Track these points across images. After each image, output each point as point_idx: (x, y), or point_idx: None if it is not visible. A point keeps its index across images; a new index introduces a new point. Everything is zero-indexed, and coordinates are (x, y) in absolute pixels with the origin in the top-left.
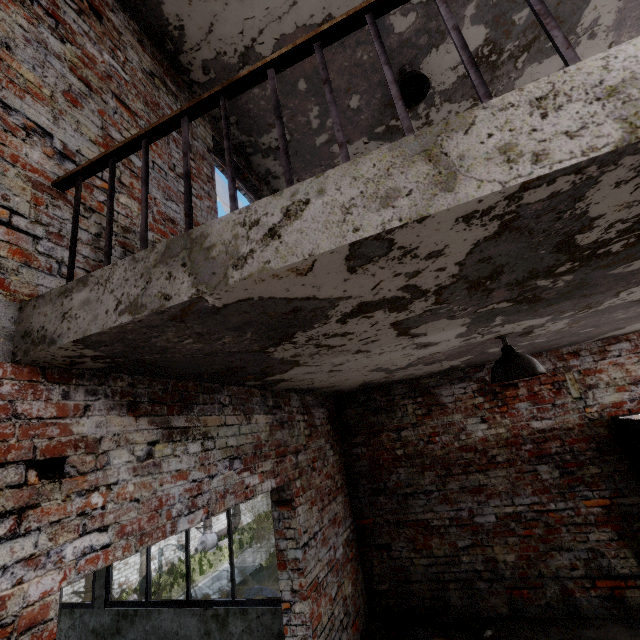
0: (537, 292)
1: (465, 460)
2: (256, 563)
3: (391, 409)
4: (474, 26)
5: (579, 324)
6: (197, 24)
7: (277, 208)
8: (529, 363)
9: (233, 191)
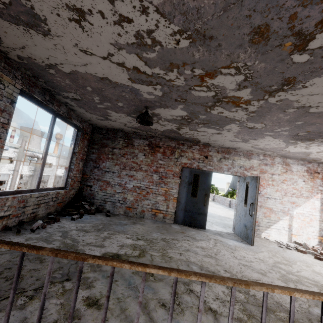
0: None
1: None
2: None
3: None
4: (182, 110)
5: None
6: (12, 41)
7: None
8: None
9: None
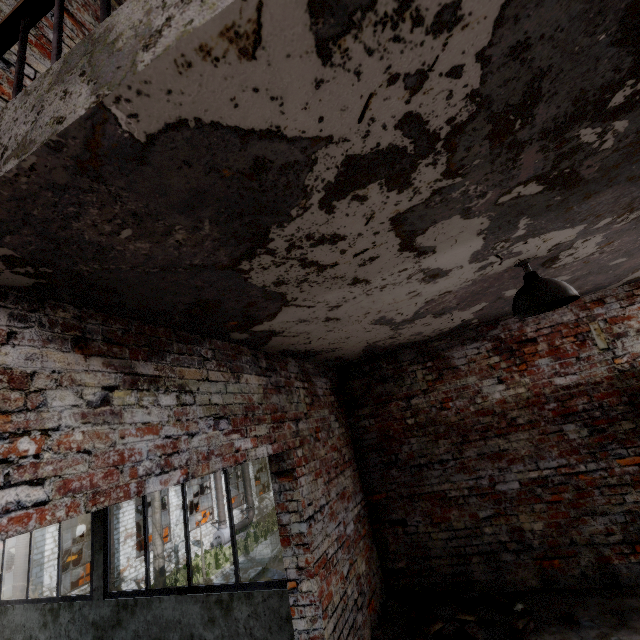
0: (577, 161)
1: (482, 425)
2: (272, 555)
3: (399, 376)
4: None
5: (612, 247)
6: None
7: None
8: (559, 285)
9: None
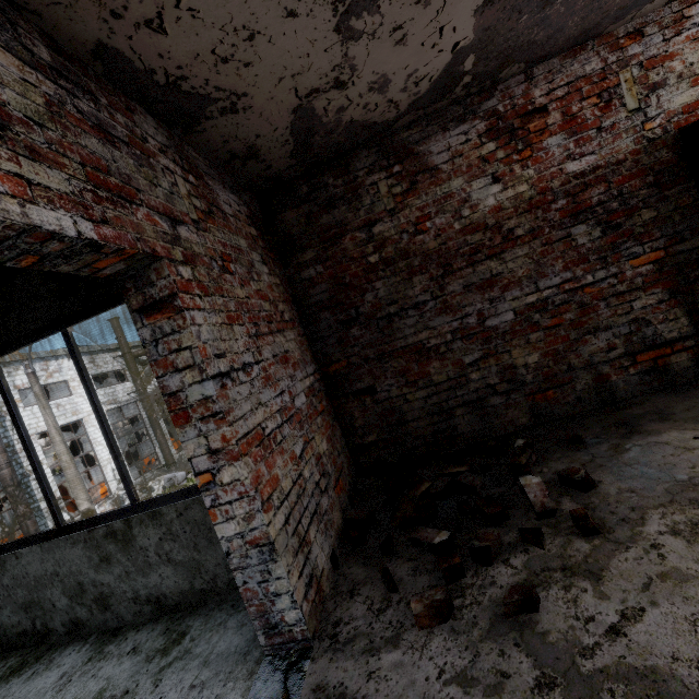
0: None
1: (471, 246)
2: None
3: (353, 195)
4: None
5: None
6: None
7: None
8: None
9: None
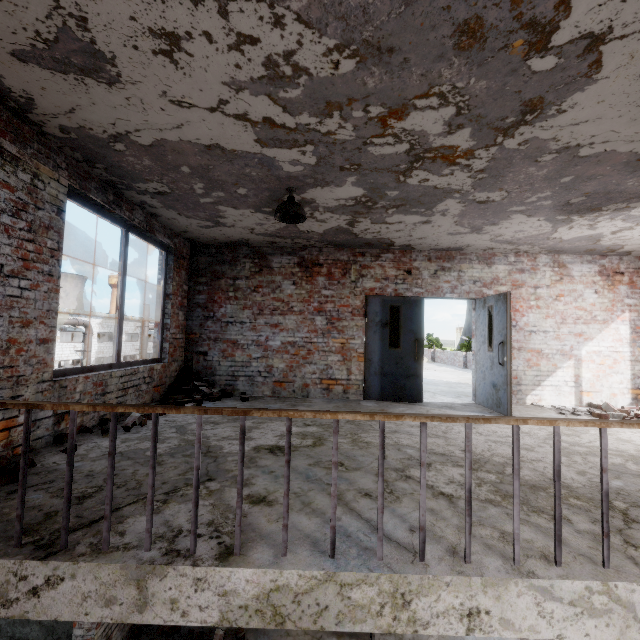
0: None
1: None
2: None
3: None
4: (355, 186)
5: None
6: (53, 102)
7: (42, 573)
8: None
9: (20, 512)
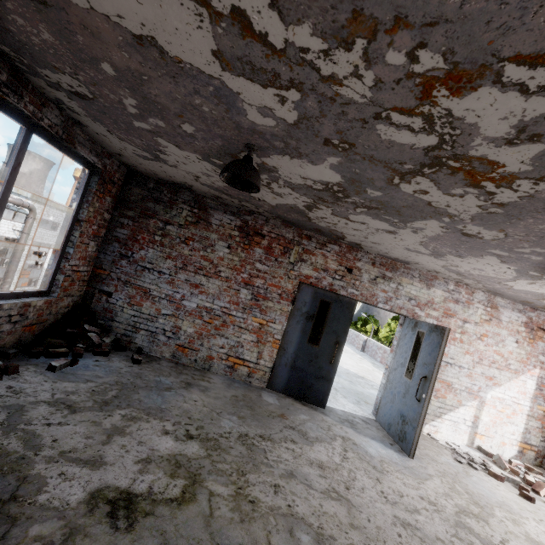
0: None
1: None
2: None
3: None
4: (332, 170)
5: None
6: None
7: None
8: None
9: None
